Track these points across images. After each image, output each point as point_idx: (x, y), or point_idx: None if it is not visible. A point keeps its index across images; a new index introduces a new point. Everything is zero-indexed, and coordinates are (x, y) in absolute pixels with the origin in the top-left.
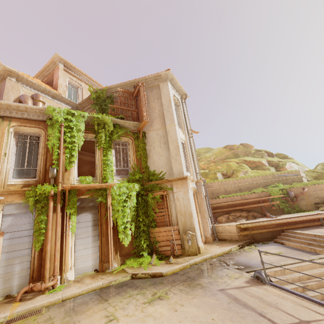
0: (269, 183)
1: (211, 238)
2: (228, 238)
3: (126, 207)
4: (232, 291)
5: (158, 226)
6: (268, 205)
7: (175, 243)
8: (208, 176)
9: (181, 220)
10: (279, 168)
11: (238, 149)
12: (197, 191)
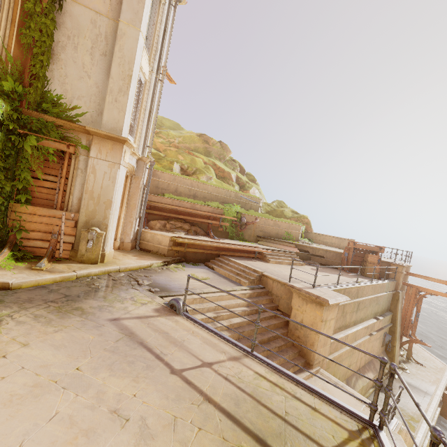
0: (229, 201)
1: (130, 244)
2: (154, 249)
3: None
4: (130, 323)
5: (35, 203)
6: (216, 225)
7: (62, 240)
8: (160, 162)
9: (88, 208)
10: (244, 189)
11: (214, 146)
12: (135, 173)
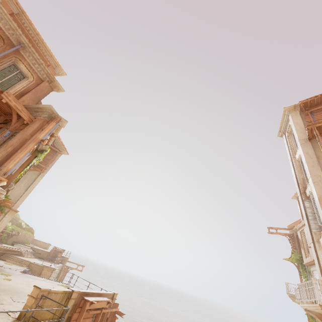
0: None
1: None
2: None
3: None
4: (23, 275)
5: None
6: None
7: None
8: None
9: None
10: None
11: None
12: None
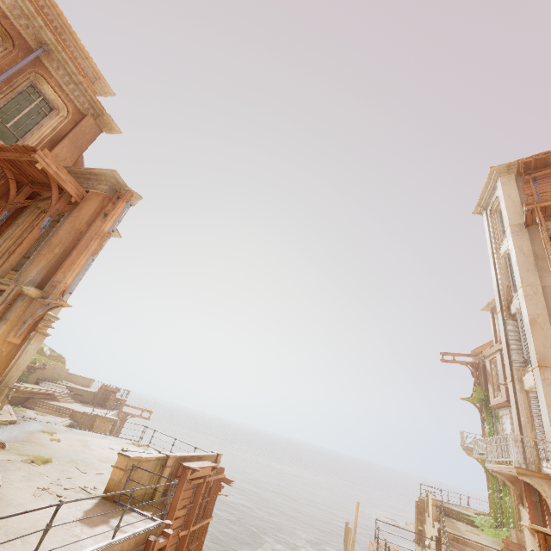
0: None
1: None
2: None
3: None
4: (72, 431)
5: None
6: None
7: None
8: None
9: (12, 374)
10: None
11: None
12: None
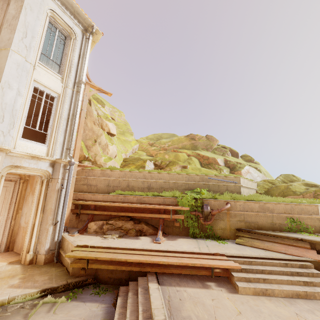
0: (193, 186)
1: (43, 257)
2: (66, 263)
3: None
4: None
5: None
6: (170, 218)
7: None
8: (135, 163)
9: None
10: (234, 171)
11: (199, 140)
12: (51, 177)
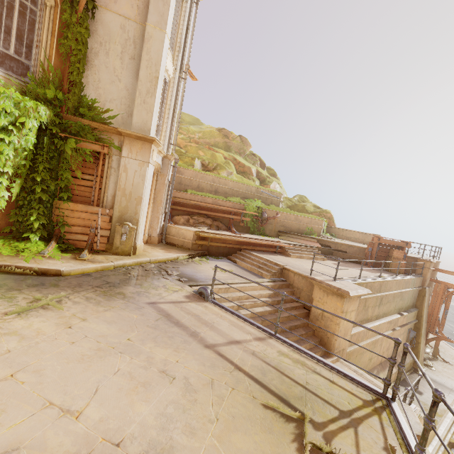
0: (249, 196)
1: (157, 239)
2: (178, 243)
3: (6, 143)
4: (166, 306)
5: (75, 200)
6: (237, 220)
7: (99, 234)
8: (182, 159)
9: (121, 204)
10: (264, 184)
11: (234, 141)
12: (160, 171)
